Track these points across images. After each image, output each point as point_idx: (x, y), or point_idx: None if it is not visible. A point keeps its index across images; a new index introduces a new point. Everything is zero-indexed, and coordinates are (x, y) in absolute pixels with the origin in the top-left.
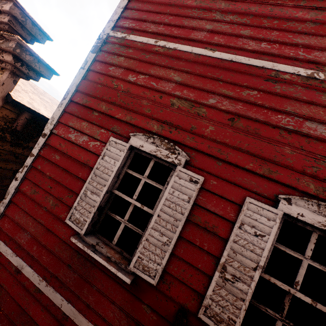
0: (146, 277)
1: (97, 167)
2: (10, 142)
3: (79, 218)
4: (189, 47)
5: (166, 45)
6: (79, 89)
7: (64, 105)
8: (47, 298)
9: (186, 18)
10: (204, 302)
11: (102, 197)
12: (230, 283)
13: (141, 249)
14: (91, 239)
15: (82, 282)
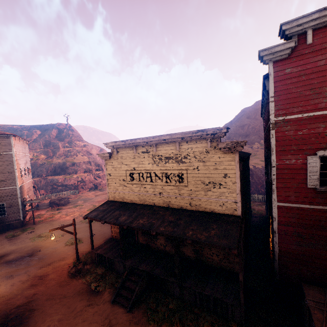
0: None
1: (308, 167)
2: (240, 176)
3: (313, 184)
4: (320, 112)
5: (308, 115)
6: (276, 145)
7: (274, 154)
8: (316, 209)
9: (310, 100)
10: None
11: (318, 175)
12: None
13: None
14: (322, 188)
15: (326, 199)
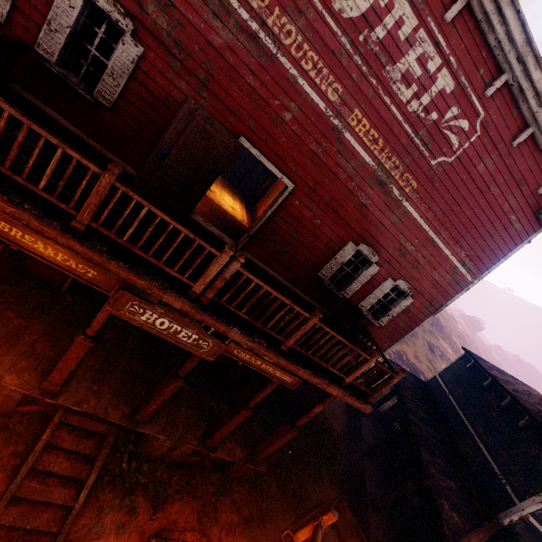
0: None
1: None
2: None
3: None
4: None
5: None
6: None
7: None
8: None
9: None
10: (38, 42)
11: None
12: (54, 34)
13: None
14: None
15: None
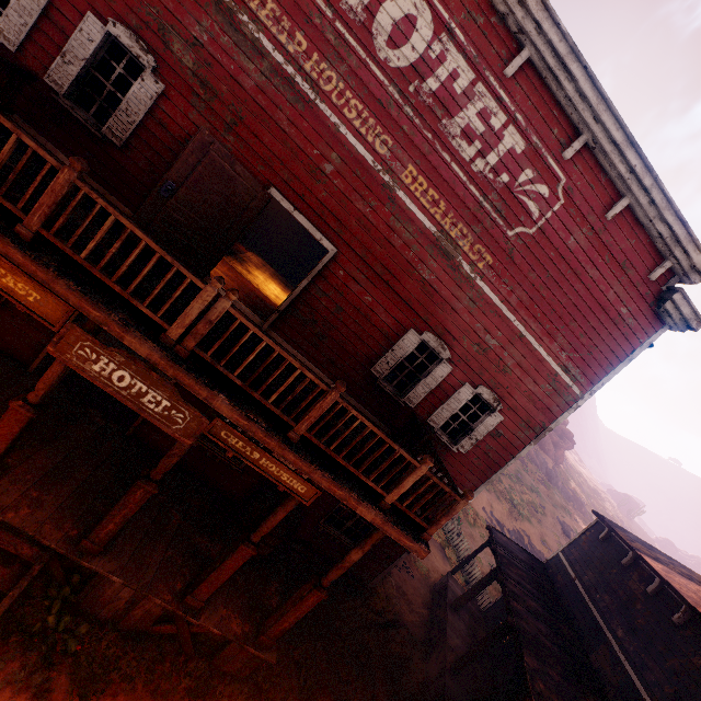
0: (7, 45)
1: None
2: None
3: None
4: None
5: None
6: None
7: None
8: None
9: None
10: (49, 73)
11: None
12: (68, 66)
13: (3, 22)
14: None
15: None
